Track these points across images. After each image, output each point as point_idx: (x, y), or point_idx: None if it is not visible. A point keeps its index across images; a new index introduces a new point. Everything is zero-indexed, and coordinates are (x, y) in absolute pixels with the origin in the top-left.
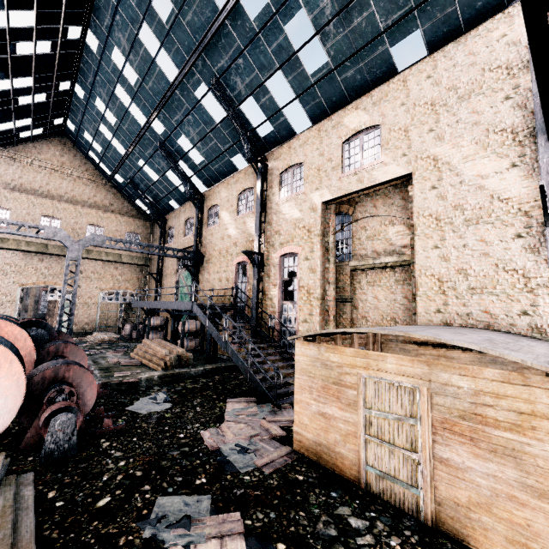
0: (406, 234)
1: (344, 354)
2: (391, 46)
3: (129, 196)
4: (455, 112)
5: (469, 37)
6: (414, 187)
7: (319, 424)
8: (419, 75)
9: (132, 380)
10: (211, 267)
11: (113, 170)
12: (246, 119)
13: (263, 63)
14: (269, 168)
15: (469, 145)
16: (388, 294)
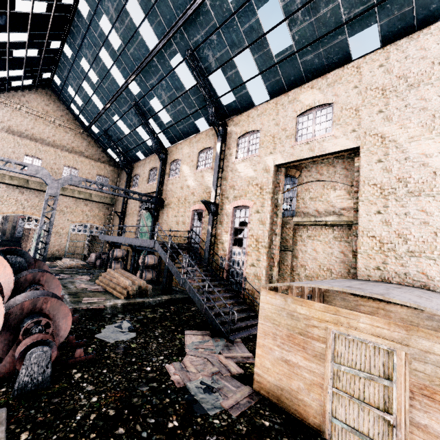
0: (346, 198)
1: (312, 308)
2: (349, 36)
3: (102, 145)
4: (404, 98)
5: (421, 34)
6: (362, 159)
7: (282, 369)
8: (372, 64)
9: (99, 307)
10: (170, 211)
11: (91, 122)
12: (213, 88)
13: (234, 41)
14: (228, 132)
15: (416, 127)
16: (326, 248)
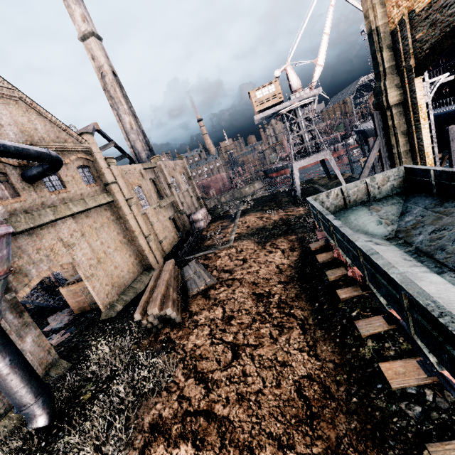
0: None
1: (73, 286)
2: None
3: None
4: None
5: None
6: None
7: (77, 304)
8: None
9: None
10: None
11: None
12: None
13: None
14: None
15: None
16: None
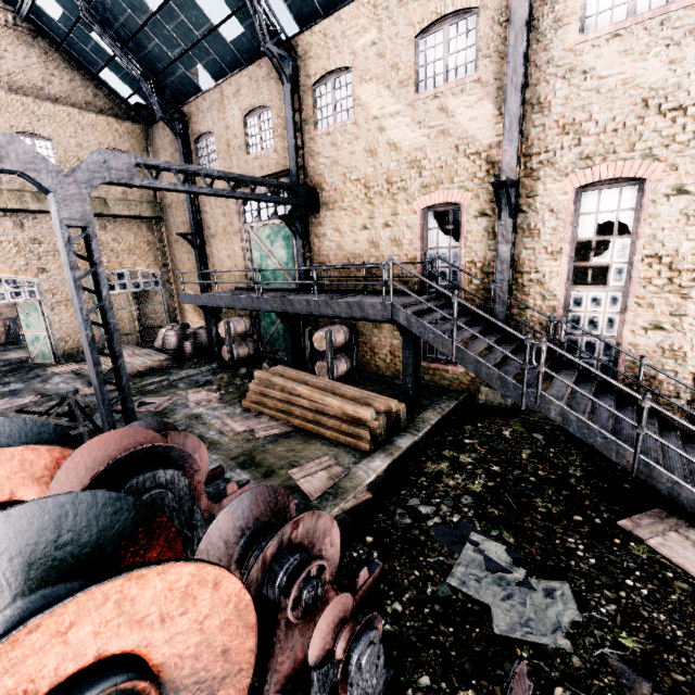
0: None
1: None
2: None
3: (81, 61)
4: None
5: None
6: None
7: None
8: None
9: (362, 499)
10: (343, 217)
11: None
12: None
13: None
14: None
15: None
16: None
